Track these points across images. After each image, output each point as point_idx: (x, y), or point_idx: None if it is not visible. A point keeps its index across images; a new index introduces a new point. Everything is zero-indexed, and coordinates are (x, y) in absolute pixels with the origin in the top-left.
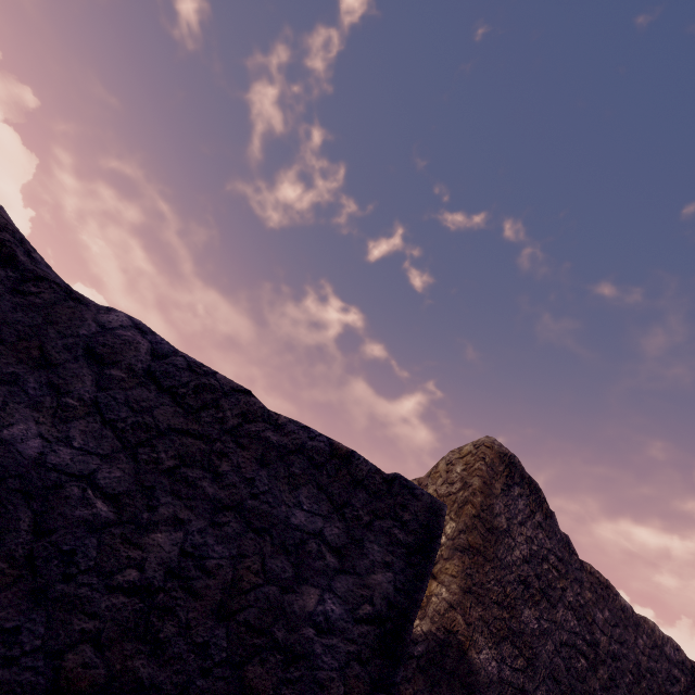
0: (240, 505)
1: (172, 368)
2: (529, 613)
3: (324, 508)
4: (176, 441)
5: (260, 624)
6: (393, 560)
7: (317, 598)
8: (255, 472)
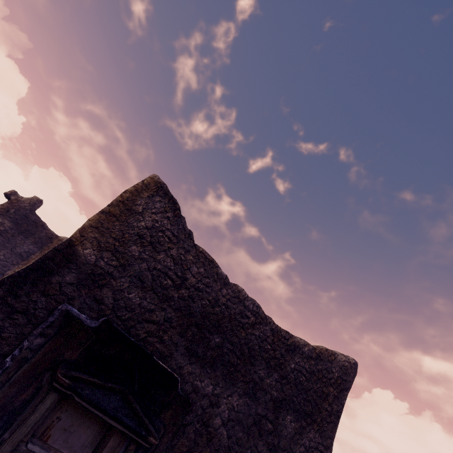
0: None
1: None
2: (136, 248)
3: None
4: None
5: None
6: None
7: None
8: None
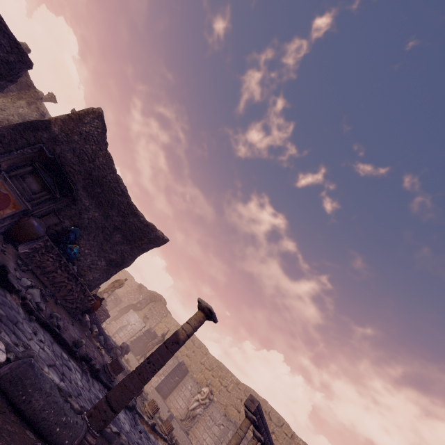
0: None
1: None
2: (77, 137)
3: (8, 45)
4: None
5: None
6: (16, 59)
7: (0, 52)
8: None
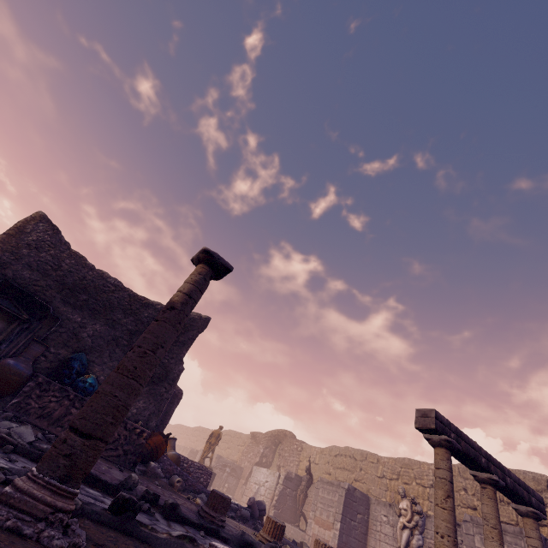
0: None
1: None
2: (26, 251)
3: None
4: None
5: None
6: None
7: None
8: None
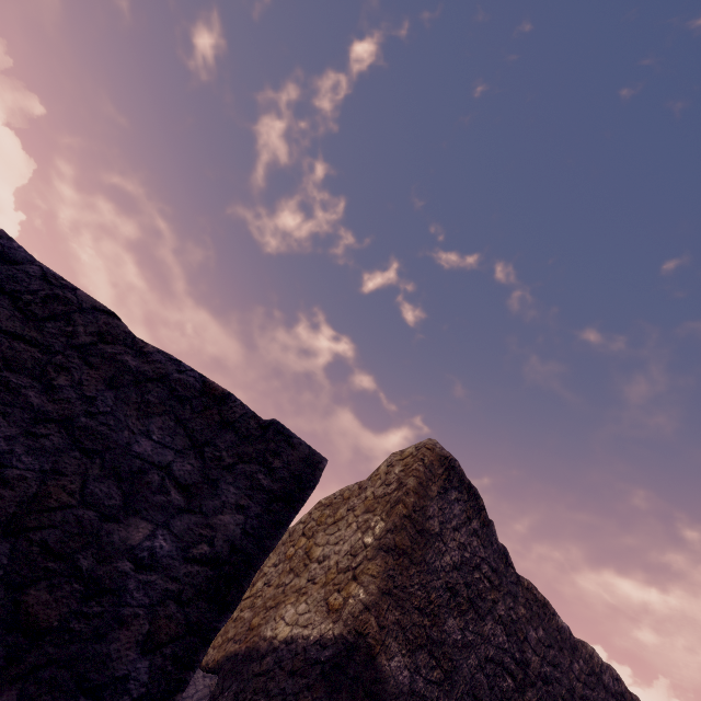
0: (69, 420)
1: (21, 274)
2: (453, 622)
3: (179, 443)
4: (4, 343)
5: (61, 549)
6: (249, 505)
7: (147, 533)
8: (99, 392)
